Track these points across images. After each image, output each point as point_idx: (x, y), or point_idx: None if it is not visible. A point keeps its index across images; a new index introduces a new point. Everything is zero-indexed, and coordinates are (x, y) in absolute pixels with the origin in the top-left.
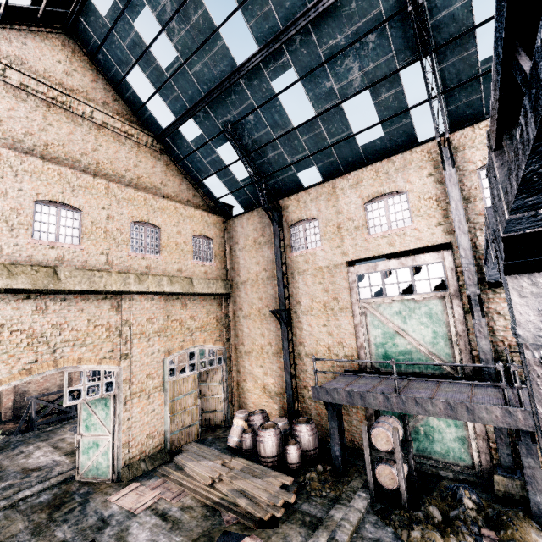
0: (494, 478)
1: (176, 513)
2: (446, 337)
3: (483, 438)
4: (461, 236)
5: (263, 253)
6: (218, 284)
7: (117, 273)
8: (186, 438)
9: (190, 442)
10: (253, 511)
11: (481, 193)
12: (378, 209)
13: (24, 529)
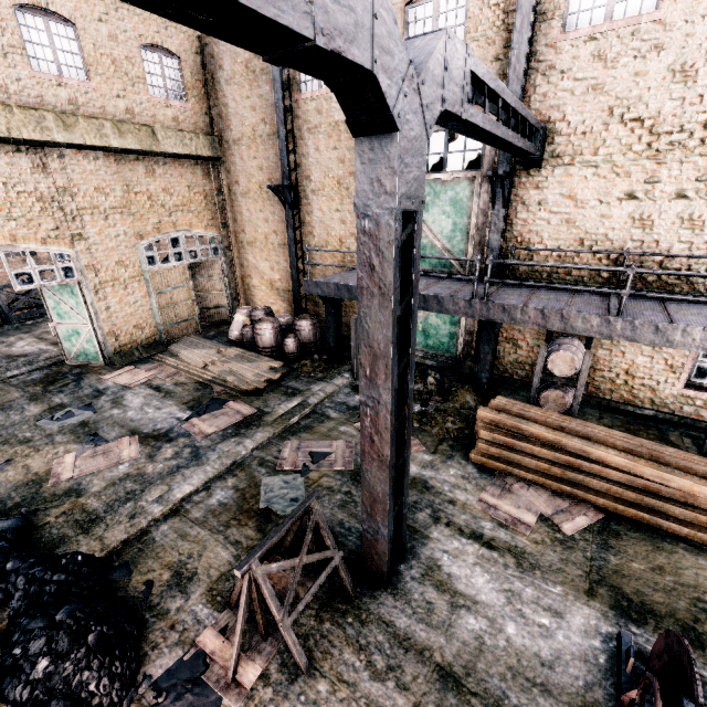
0: (465, 364)
1: (170, 387)
2: (465, 231)
3: (471, 333)
4: (512, 84)
5: (260, 91)
6: (198, 140)
7: (21, 110)
8: (185, 332)
9: (187, 335)
10: (239, 384)
11: (565, 3)
12: (424, 19)
13: (21, 397)
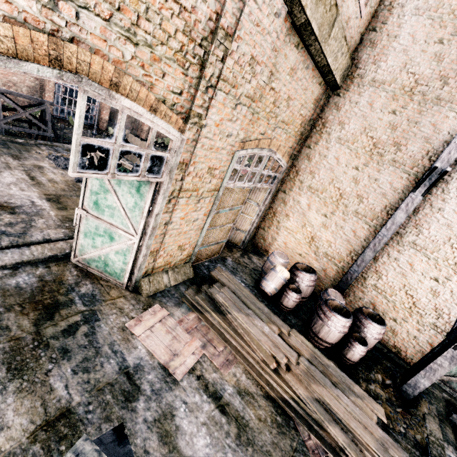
0: None
1: (235, 401)
2: None
3: None
4: None
5: None
6: (343, 59)
7: None
8: (209, 253)
9: (220, 268)
10: None
11: None
12: None
13: None
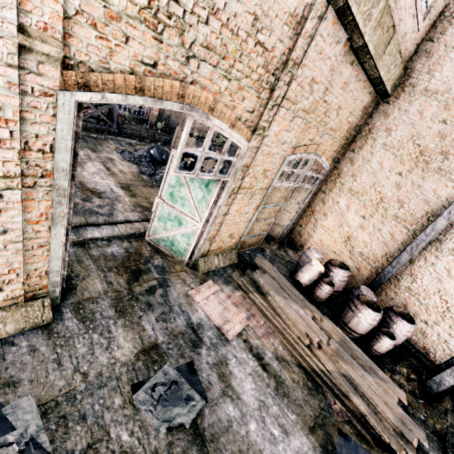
0: None
1: (273, 363)
2: None
3: None
4: None
5: None
6: (396, 70)
7: None
8: (251, 243)
9: (261, 256)
10: (380, 431)
11: None
12: None
13: (103, 295)
